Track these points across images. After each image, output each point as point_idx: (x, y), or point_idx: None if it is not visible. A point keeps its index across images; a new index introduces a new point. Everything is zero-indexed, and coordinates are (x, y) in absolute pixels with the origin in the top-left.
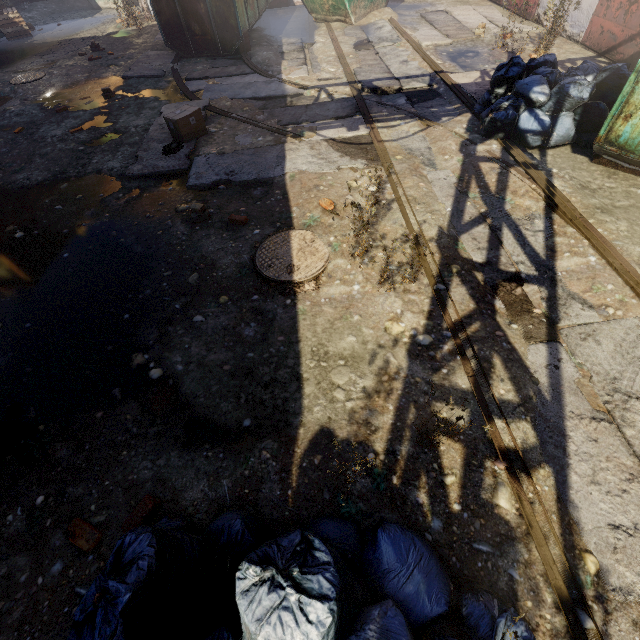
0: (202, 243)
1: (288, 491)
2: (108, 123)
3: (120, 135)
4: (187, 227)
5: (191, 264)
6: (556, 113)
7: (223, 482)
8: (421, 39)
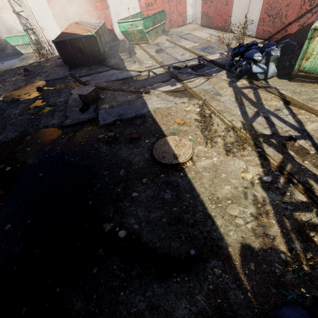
0: (119, 152)
1: (248, 294)
2: (44, 103)
3: (52, 107)
4: (107, 146)
5: (117, 165)
6: (267, 63)
7: (197, 298)
8: (185, 45)
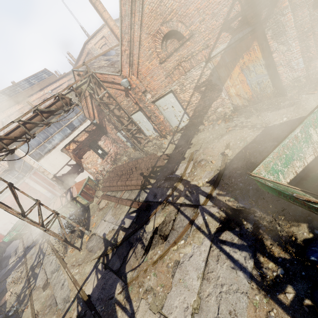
0: None
1: None
2: None
3: None
4: None
5: None
6: None
7: None
8: None
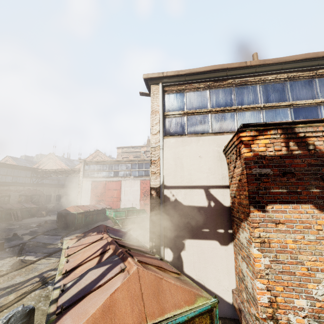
0: None
1: None
2: None
3: None
4: None
5: None
6: None
7: None
8: None
